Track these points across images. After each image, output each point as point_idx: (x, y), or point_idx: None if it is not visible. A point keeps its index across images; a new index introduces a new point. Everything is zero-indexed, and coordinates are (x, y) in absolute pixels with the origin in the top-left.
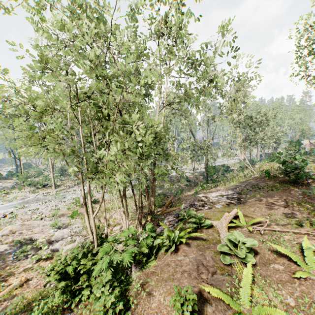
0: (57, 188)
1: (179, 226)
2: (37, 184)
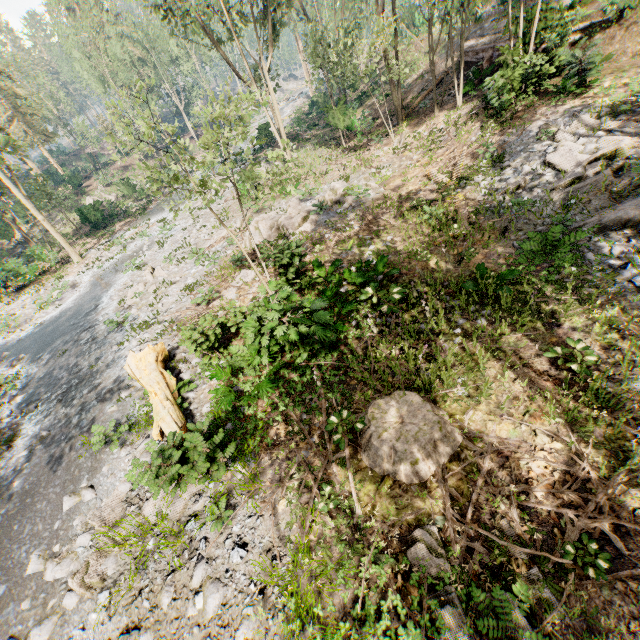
0: (83, 258)
1: (559, 7)
2: (15, 277)
